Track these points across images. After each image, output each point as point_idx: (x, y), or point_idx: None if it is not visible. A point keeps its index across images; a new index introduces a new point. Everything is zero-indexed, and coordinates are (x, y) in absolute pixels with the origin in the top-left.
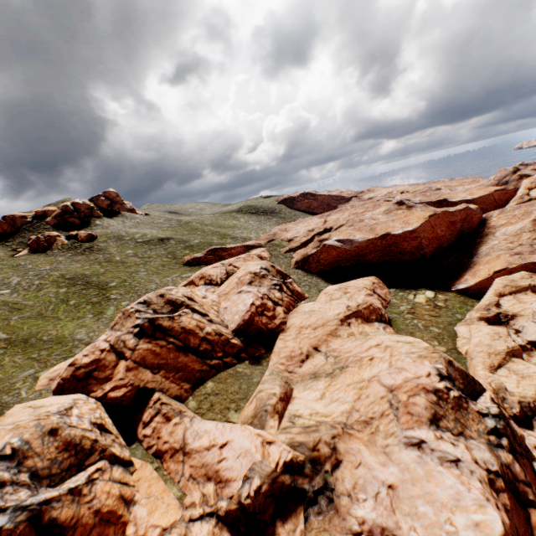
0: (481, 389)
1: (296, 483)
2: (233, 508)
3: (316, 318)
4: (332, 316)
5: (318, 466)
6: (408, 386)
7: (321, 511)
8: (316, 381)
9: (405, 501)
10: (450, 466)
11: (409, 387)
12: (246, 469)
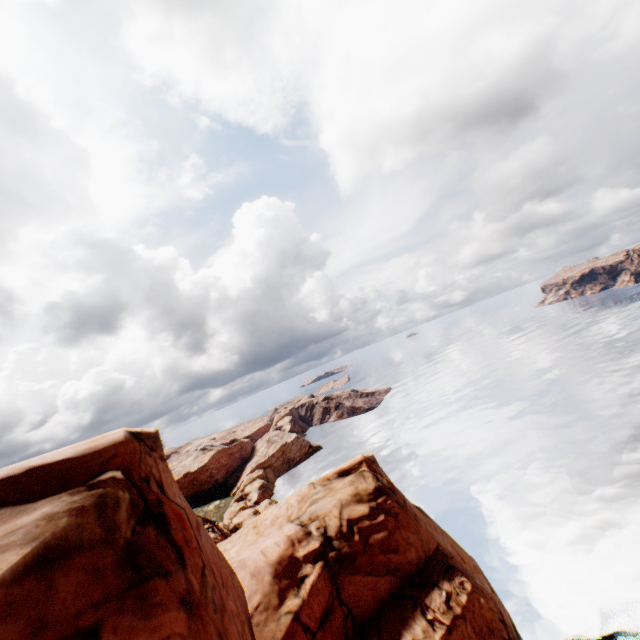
0: (215, 522)
1: None
2: None
3: None
4: None
5: None
6: None
7: None
8: None
9: None
10: None
11: None
12: None
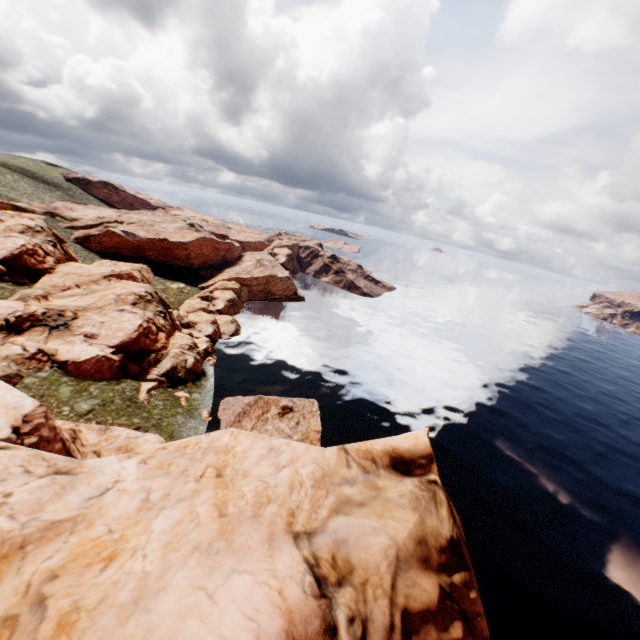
0: (170, 309)
1: (48, 321)
2: (0, 323)
3: (85, 271)
4: (99, 273)
5: (64, 318)
6: (128, 293)
7: (61, 330)
8: (74, 297)
9: (108, 326)
10: (132, 313)
11: (129, 294)
12: (12, 312)
